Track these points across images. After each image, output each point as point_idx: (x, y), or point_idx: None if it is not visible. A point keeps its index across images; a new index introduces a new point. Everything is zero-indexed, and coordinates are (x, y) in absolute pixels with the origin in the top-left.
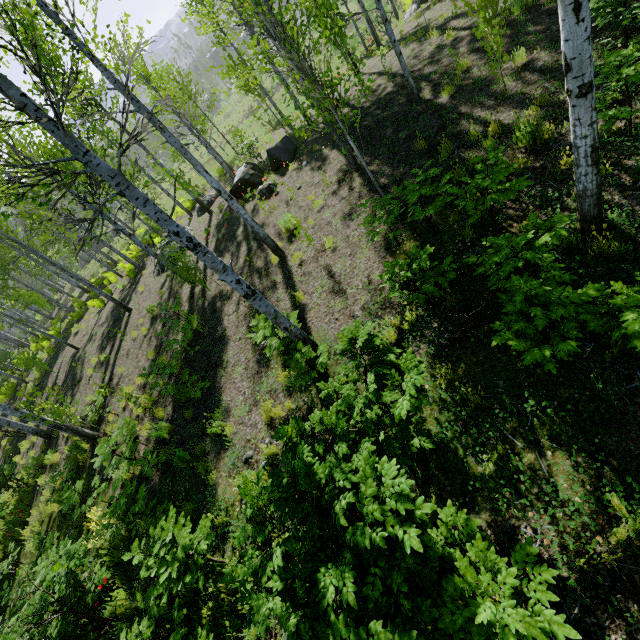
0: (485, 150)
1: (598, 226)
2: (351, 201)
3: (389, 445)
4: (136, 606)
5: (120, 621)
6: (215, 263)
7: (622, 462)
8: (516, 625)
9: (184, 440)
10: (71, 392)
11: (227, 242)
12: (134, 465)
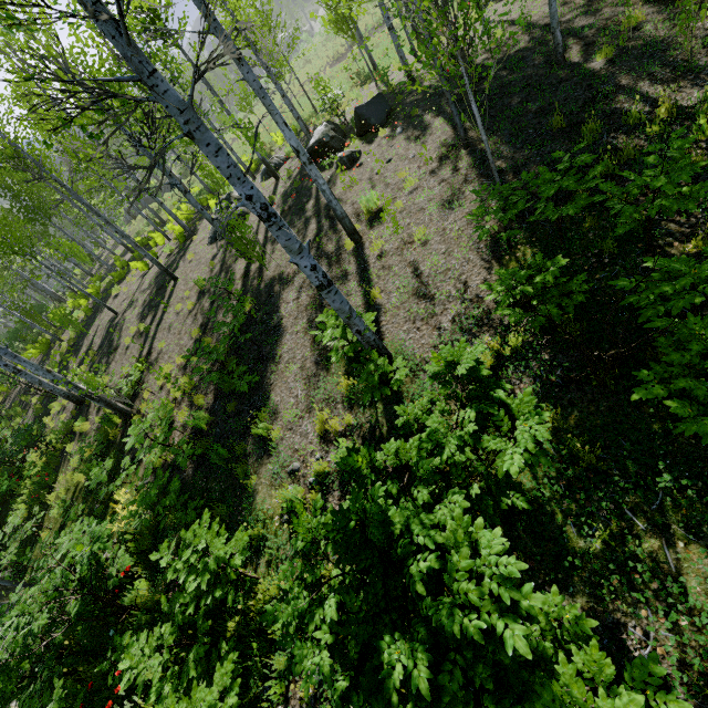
0: (647, 139)
1: None
2: (454, 185)
3: (481, 501)
4: (157, 600)
5: (140, 611)
6: (290, 241)
7: None
8: None
9: (223, 435)
10: (106, 359)
11: (293, 216)
12: (167, 451)
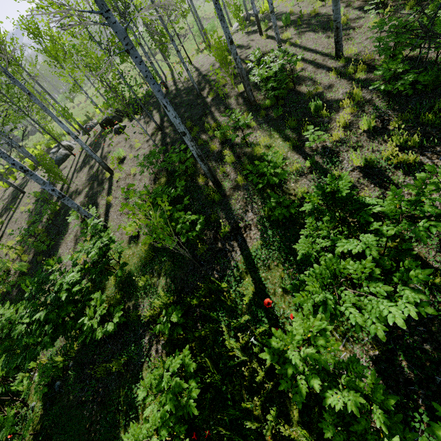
0: (208, 136)
1: (217, 186)
2: (152, 148)
3: (91, 270)
4: None
5: None
6: (38, 180)
7: (175, 280)
8: (85, 321)
9: (34, 273)
10: None
11: (90, 158)
12: (3, 286)
